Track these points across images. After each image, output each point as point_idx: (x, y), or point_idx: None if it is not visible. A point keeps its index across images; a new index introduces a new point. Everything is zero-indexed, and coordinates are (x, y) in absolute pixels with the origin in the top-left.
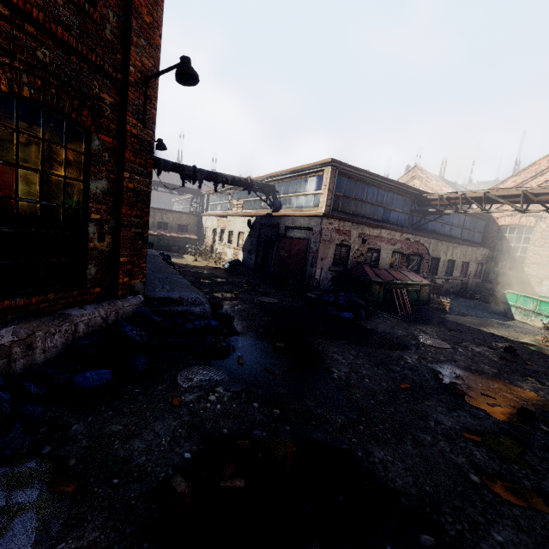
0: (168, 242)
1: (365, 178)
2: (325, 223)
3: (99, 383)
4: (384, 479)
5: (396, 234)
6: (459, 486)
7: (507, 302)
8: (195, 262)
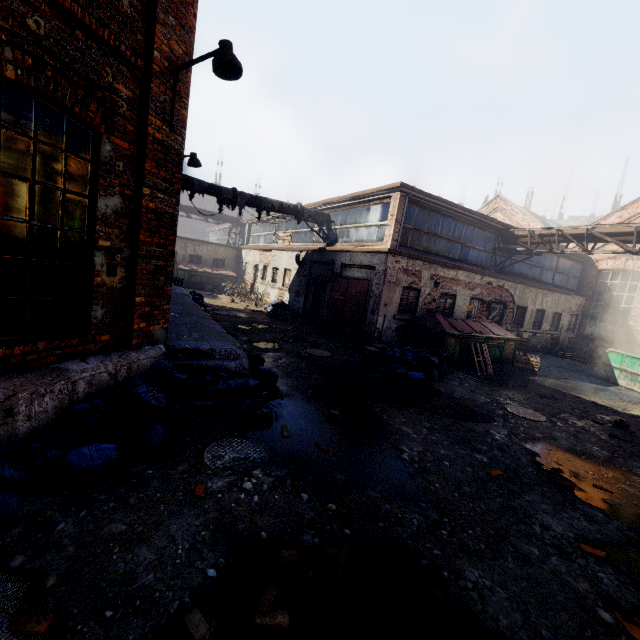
0: (201, 279)
1: (441, 208)
2: (391, 261)
3: (99, 462)
4: (482, 615)
5: (476, 277)
6: (586, 629)
7: (609, 363)
8: (232, 304)
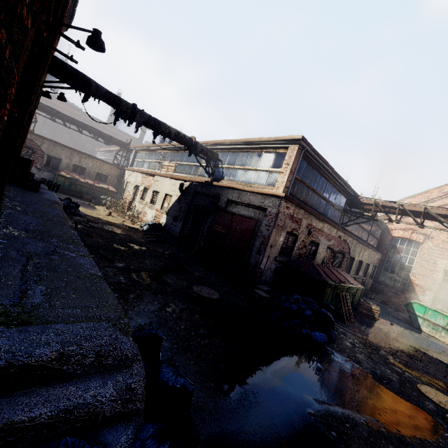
0: (81, 188)
1: (321, 168)
2: (283, 206)
3: None
4: None
5: (333, 230)
6: None
7: (414, 311)
8: (108, 217)
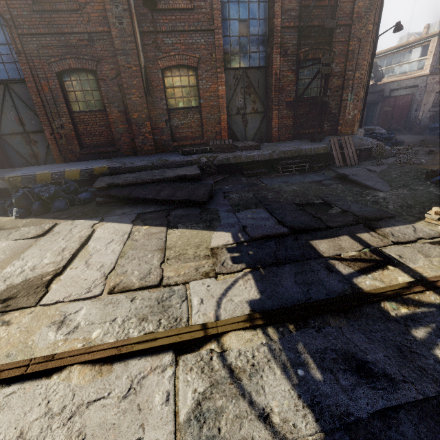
0: None
1: None
2: (429, 79)
3: None
4: None
5: None
6: None
7: None
8: None
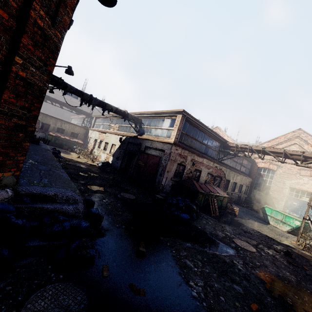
0: (62, 142)
1: (199, 126)
2: (173, 148)
3: None
4: None
5: (211, 163)
6: None
7: (265, 212)
8: (78, 159)
